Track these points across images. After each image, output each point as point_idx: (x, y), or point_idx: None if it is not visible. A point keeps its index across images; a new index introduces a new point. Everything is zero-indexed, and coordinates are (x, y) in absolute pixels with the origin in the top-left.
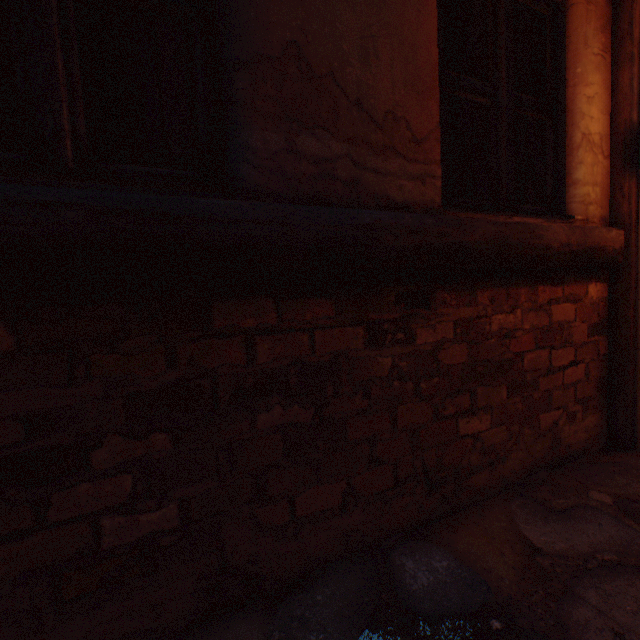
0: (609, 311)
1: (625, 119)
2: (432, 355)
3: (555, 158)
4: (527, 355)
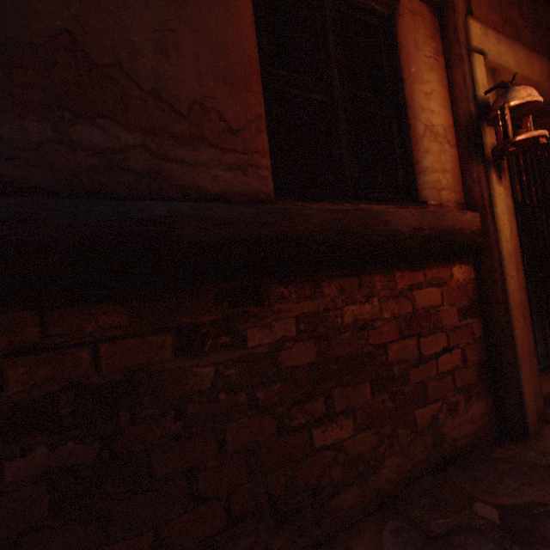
0: (479, 292)
1: (464, 111)
2: (270, 357)
3: (403, 149)
4: (392, 346)
